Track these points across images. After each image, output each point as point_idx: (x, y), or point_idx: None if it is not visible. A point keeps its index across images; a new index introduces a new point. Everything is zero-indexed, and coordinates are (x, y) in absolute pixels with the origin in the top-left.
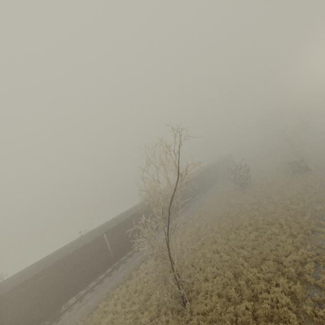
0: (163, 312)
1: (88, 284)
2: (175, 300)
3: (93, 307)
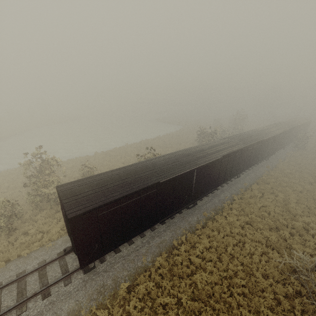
0: (286, 309)
1: (166, 218)
2: (312, 307)
3: (170, 245)
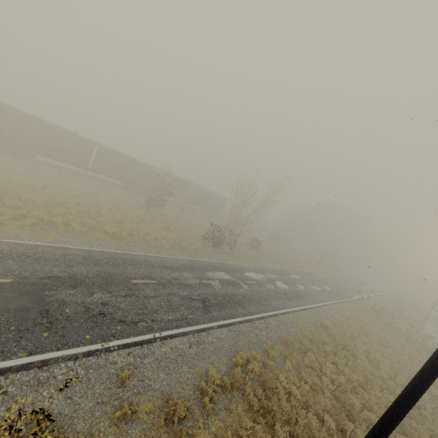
0: None
1: None
2: None
3: None
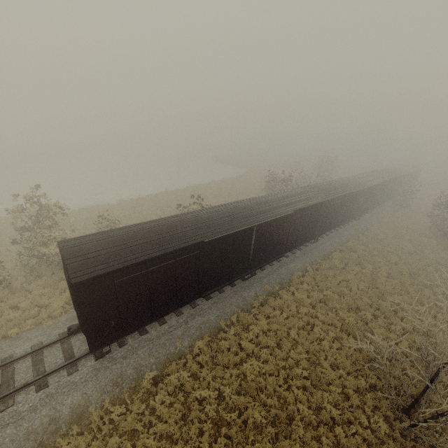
0: (355, 405)
1: (212, 291)
2: (386, 402)
3: (216, 327)
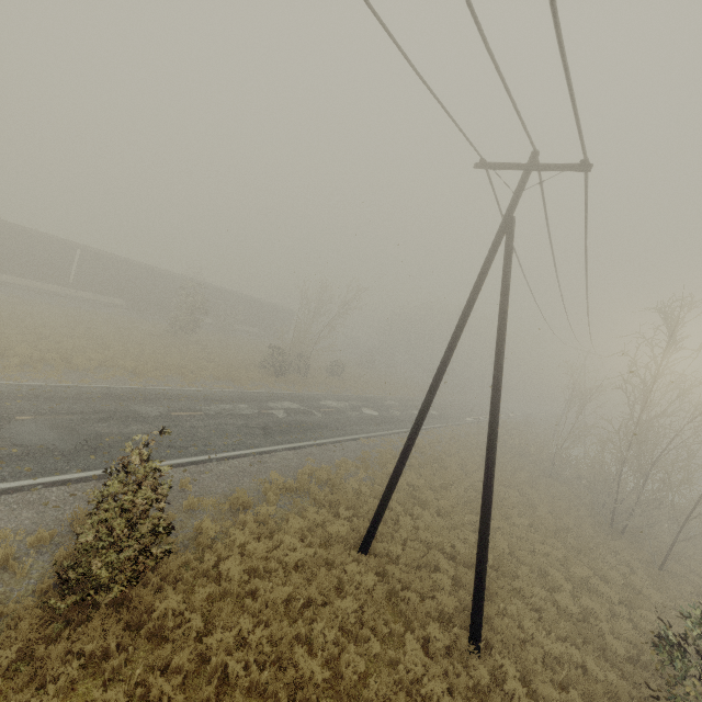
0: None
1: None
2: None
3: None
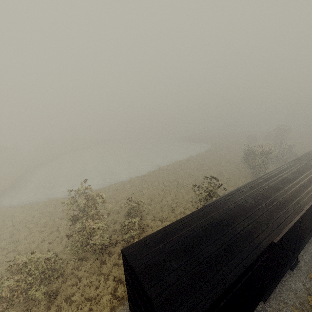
0: None
1: (270, 292)
2: None
3: None
